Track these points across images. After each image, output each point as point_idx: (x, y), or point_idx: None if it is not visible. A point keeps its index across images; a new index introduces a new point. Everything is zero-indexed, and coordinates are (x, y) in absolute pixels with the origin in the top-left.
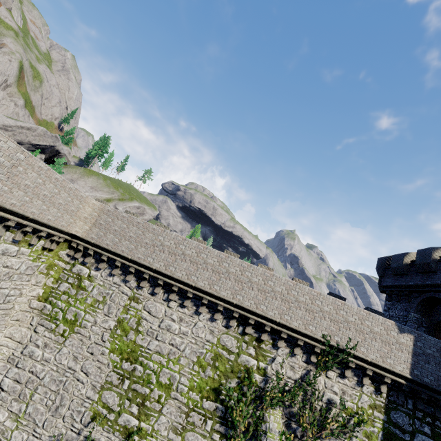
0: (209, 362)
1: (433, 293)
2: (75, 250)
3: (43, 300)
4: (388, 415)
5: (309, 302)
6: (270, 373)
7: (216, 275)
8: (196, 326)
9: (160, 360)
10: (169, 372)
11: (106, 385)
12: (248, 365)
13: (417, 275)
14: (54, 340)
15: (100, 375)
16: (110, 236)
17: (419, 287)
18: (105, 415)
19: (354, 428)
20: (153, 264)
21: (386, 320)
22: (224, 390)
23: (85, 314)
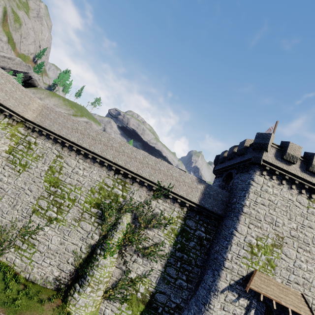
0: (97, 190)
1: (230, 170)
2: (27, 128)
3: (8, 153)
4: (185, 221)
5: (154, 164)
6: (128, 198)
7: (105, 147)
8: (92, 173)
9: (71, 187)
10: (75, 193)
11: (41, 197)
12: (117, 193)
13: (227, 161)
14: (14, 174)
15: (38, 192)
16: (48, 121)
17: (226, 168)
18: (39, 209)
19: (166, 225)
20: (71, 138)
21: (193, 177)
22: (103, 204)
23: (32, 162)
